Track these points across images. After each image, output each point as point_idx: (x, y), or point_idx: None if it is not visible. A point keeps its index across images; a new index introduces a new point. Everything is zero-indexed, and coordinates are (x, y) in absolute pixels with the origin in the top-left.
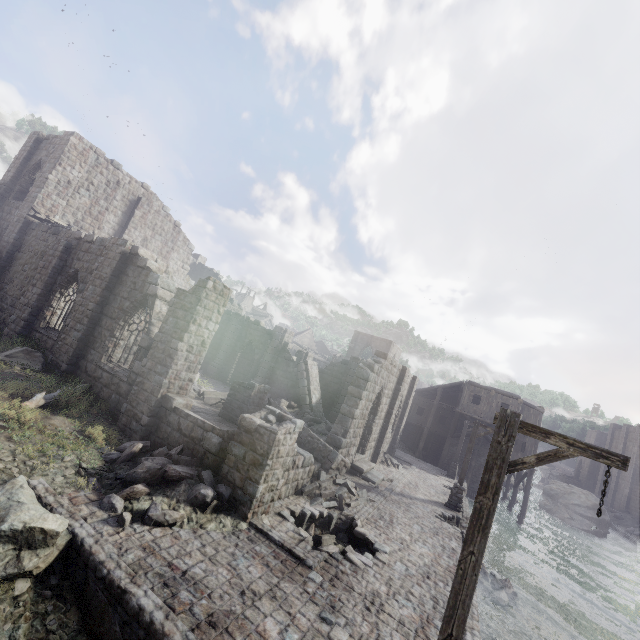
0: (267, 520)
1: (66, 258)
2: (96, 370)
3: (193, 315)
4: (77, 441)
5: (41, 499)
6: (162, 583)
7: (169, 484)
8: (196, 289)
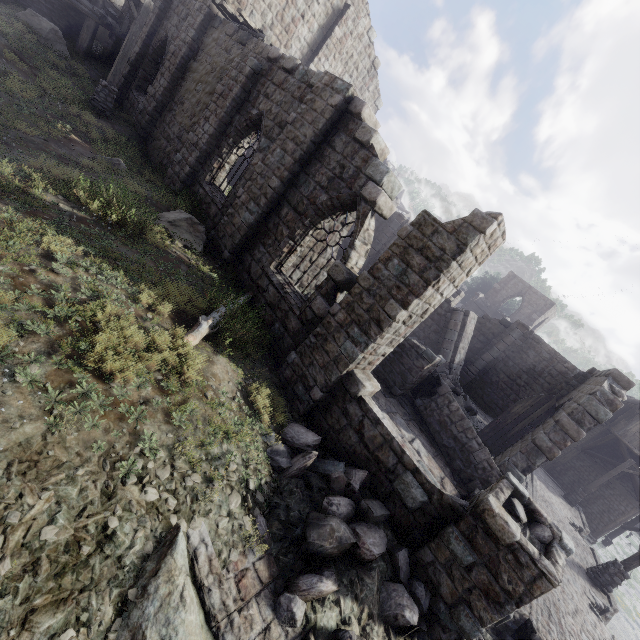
0: None
1: (250, 88)
2: (261, 277)
3: (440, 274)
4: (241, 417)
5: (203, 596)
6: None
7: (354, 560)
8: (461, 227)
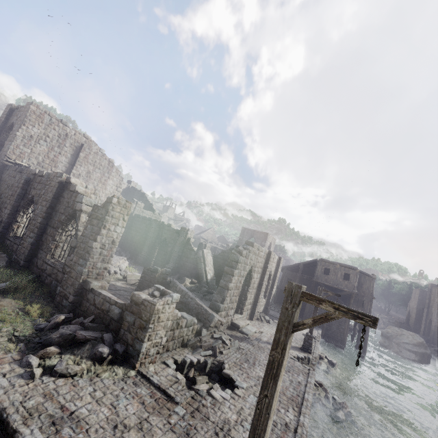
0: (153, 368)
1: (26, 188)
2: (43, 264)
3: (103, 222)
4: (17, 316)
5: None
6: (50, 422)
7: (78, 345)
8: (105, 204)
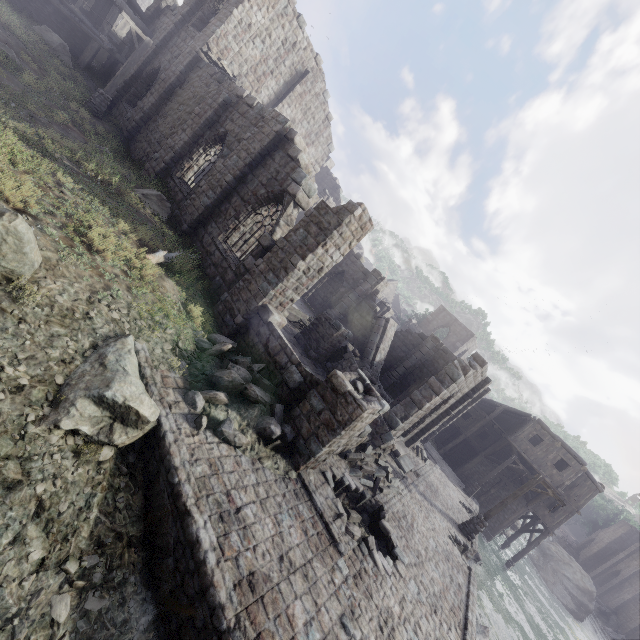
0: (313, 477)
1: (221, 114)
2: (211, 245)
3: (326, 238)
4: (179, 314)
5: (140, 368)
6: (219, 514)
7: (244, 401)
8: (341, 210)
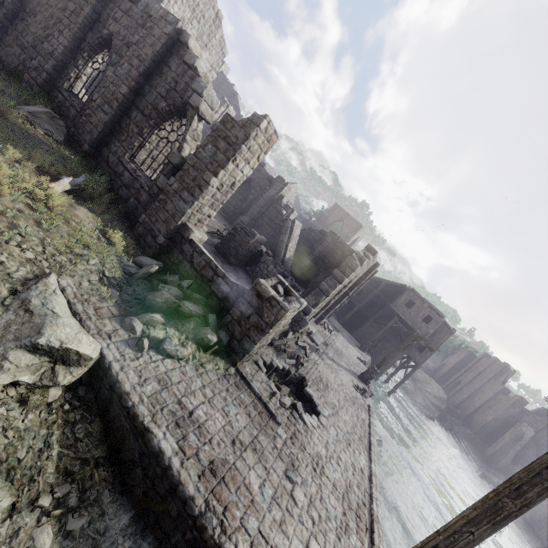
0: (248, 368)
1: (100, 11)
2: (118, 165)
3: (235, 153)
4: (99, 242)
5: (70, 305)
6: (175, 422)
7: (180, 317)
8: (247, 123)
